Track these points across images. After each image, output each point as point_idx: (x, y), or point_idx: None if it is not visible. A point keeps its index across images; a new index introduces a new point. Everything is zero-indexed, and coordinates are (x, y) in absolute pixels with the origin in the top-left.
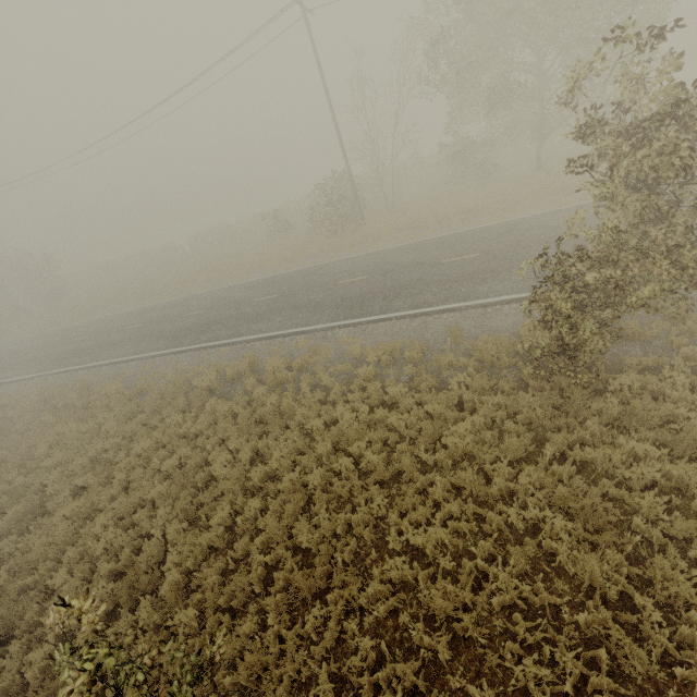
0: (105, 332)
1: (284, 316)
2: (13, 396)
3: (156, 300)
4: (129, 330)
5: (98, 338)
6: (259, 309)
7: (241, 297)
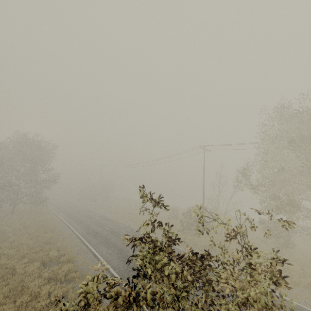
0: (88, 217)
1: (112, 250)
2: (48, 220)
3: (114, 216)
4: (90, 220)
5: (84, 217)
6: (114, 241)
7: (121, 232)
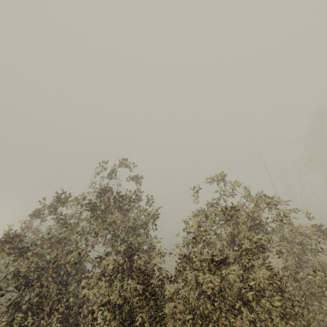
0: (178, 241)
1: None
2: None
3: None
4: None
5: (176, 242)
6: None
7: None
